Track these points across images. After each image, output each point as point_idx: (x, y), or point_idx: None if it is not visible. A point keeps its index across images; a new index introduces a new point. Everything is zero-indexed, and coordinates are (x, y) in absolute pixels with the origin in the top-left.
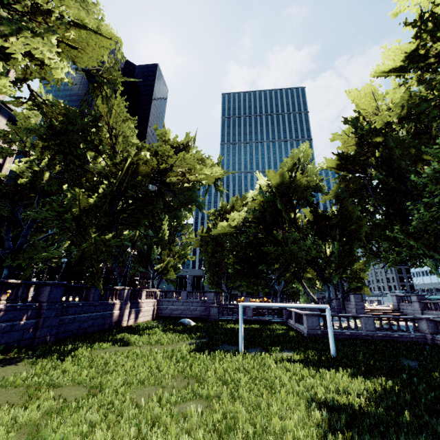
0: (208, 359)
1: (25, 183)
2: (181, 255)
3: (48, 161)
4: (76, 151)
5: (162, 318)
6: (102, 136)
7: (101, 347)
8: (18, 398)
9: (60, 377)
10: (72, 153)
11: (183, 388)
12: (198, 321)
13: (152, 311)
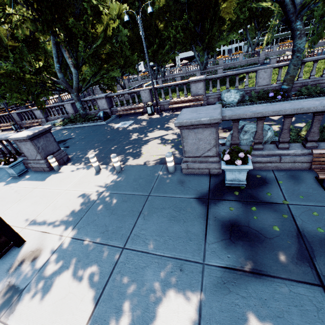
0: None
1: None
2: None
3: None
4: None
5: None
6: None
7: None
8: None
9: None
10: None
11: None
12: None
13: None
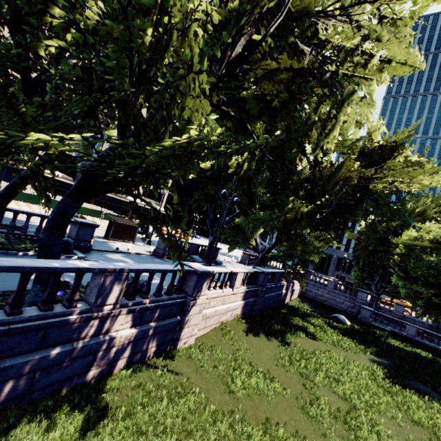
0: (421, 405)
1: (233, 172)
2: (326, 239)
3: (258, 159)
4: (290, 156)
5: (307, 299)
6: (309, 135)
7: (297, 334)
8: (299, 386)
9: (313, 376)
10: (287, 158)
11: (420, 437)
12: (346, 317)
13: (299, 290)
